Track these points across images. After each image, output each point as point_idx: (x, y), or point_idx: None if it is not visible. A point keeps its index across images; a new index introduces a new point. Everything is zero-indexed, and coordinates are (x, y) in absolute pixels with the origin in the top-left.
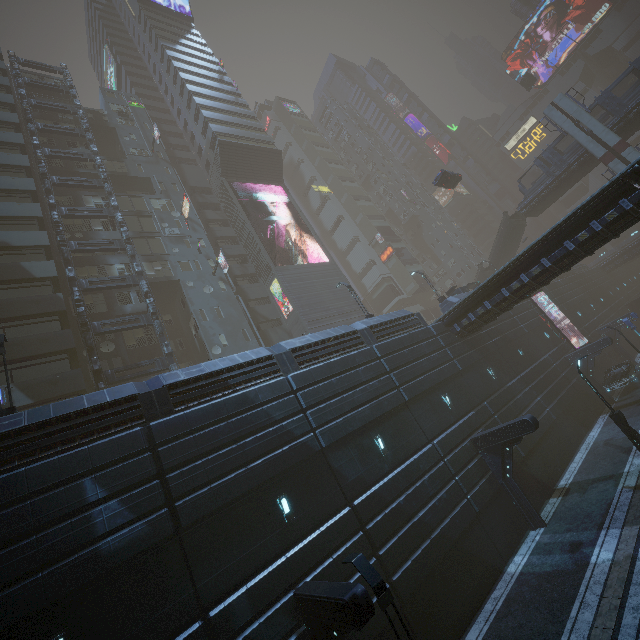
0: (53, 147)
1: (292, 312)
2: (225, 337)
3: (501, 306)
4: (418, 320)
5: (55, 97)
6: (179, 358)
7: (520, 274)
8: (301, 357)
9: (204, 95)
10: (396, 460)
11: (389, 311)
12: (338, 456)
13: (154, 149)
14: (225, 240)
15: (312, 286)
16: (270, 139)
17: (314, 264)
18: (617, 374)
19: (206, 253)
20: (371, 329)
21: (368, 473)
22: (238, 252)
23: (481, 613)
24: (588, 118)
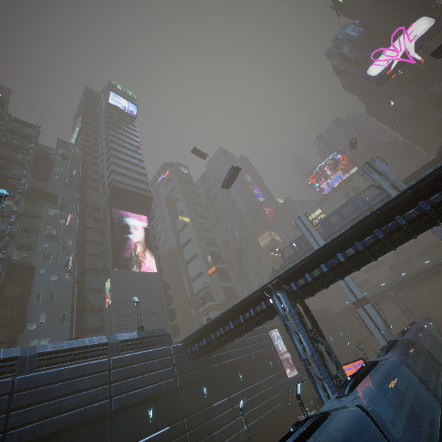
0: (1, 165)
1: (110, 305)
2: (46, 316)
3: (212, 344)
4: (166, 339)
5: (24, 138)
6: (7, 323)
7: (222, 326)
8: (43, 361)
9: (119, 157)
10: None
11: (204, 310)
12: None
13: (72, 178)
14: (92, 242)
15: (134, 288)
16: (149, 189)
17: (144, 272)
18: (308, 406)
19: (68, 250)
20: (122, 342)
21: None
22: (96, 252)
23: None
24: (313, 230)
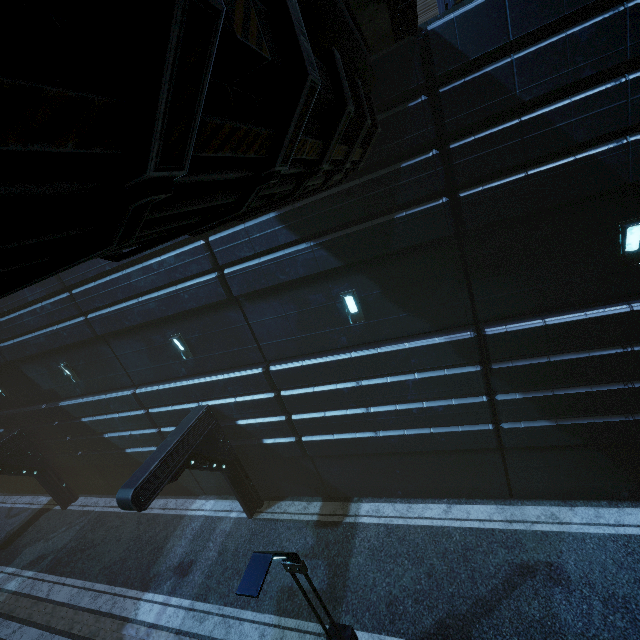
0: None
1: None
2: None
3: None
4: None
5: None
6: None
7: None
8: None
9: None
10: (89, 389)
11: None
12: (29, 369)
13: None
14: None
15: None
16: None
17: None
18: None
19: None
20: None
21: (60, 389)
22: None
23: (157, 499)
24: None
